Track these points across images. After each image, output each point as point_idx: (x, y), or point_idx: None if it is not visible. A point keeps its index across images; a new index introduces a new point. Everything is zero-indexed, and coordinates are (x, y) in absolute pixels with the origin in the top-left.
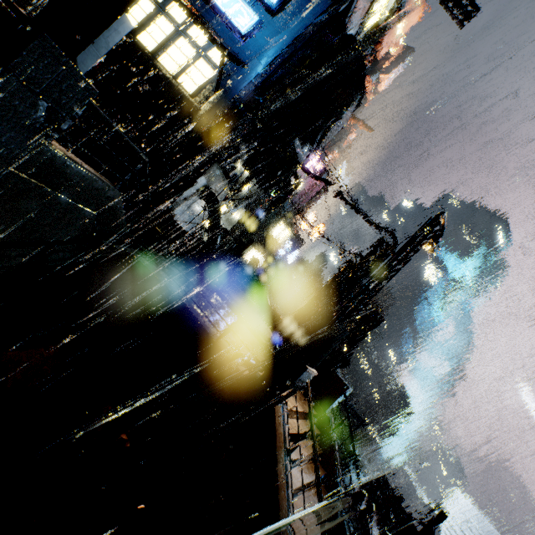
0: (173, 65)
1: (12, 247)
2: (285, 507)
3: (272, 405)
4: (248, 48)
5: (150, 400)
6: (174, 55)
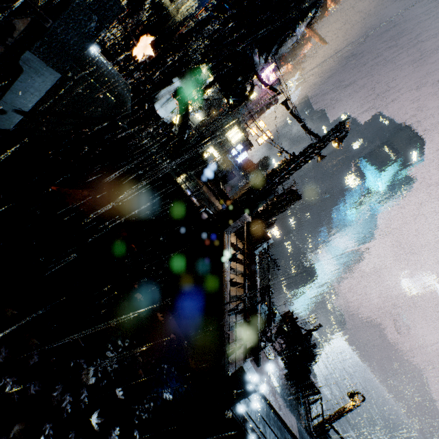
0: None
1: (67, 117)
2: (226, 282)
3: (222, 233)
4: None
5: (147, 229)
6: None
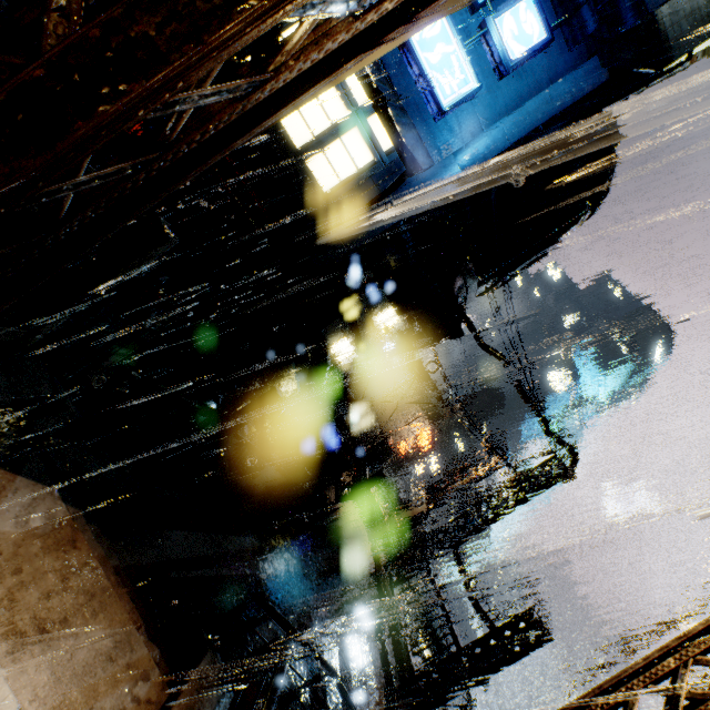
0: (303, 132)
1: None
2: None
3: None
4: (443, 130)
5: None
6: (308, 113)
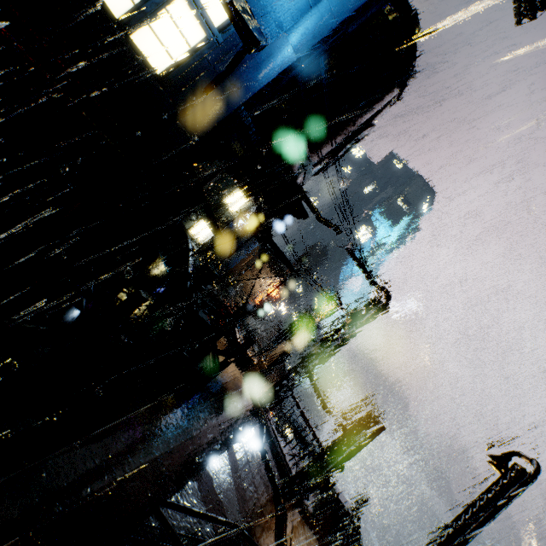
0: None
1: None
2: None
3: None
4: (273, 5)
5: None
6: None
